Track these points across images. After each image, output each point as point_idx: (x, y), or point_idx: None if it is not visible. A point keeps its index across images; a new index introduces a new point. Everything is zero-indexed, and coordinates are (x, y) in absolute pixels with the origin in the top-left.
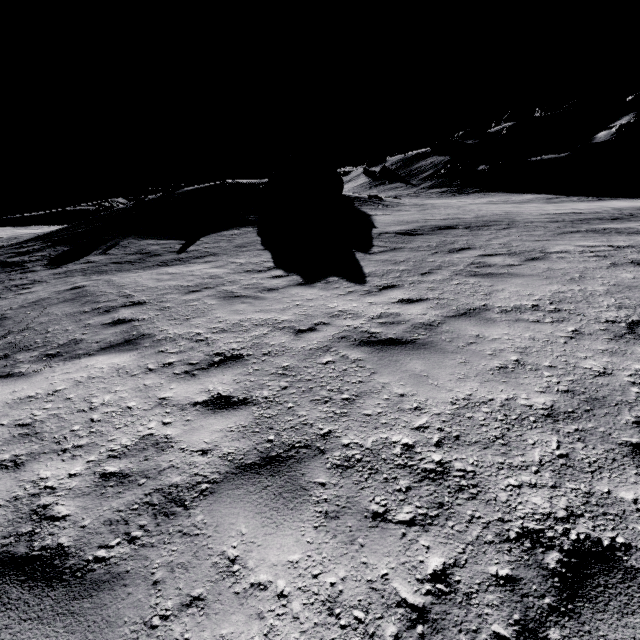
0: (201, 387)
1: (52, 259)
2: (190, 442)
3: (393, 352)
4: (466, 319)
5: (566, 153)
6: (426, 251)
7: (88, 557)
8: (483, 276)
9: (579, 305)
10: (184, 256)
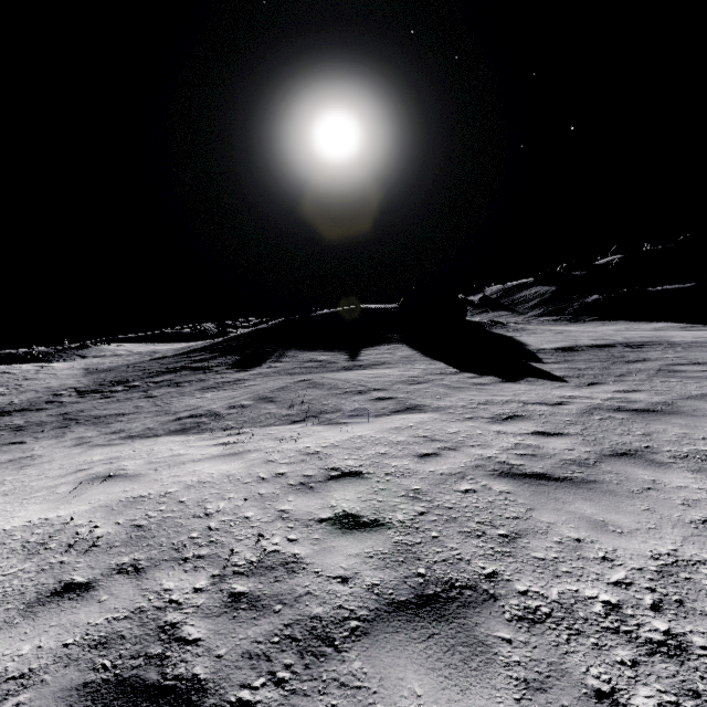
0: (516, 427)
1: (232, 365)
2: (552, 446)
3: (650, 415)
4: (694, 400)
5: (692, 283)
6: (602, 362)
7: (563, 475)
8: (681, 377)
9: None
10: (361, 363)
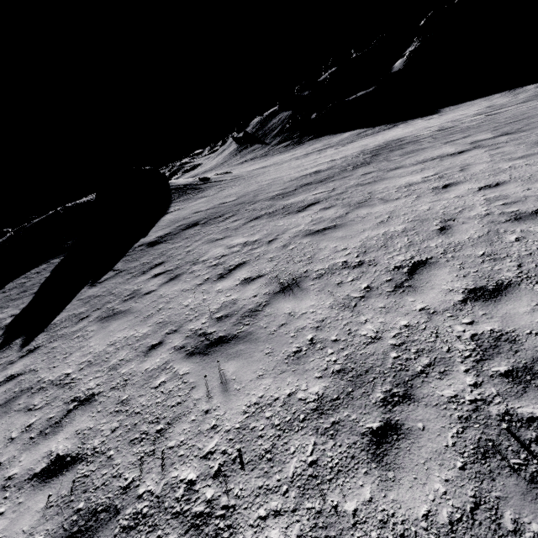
0: None
1: None
2: None
3: None
4: None
5: (373, 87)
6: (131, 274)
7: None
8: (106, 319)
9: (93, 369)
10: None
